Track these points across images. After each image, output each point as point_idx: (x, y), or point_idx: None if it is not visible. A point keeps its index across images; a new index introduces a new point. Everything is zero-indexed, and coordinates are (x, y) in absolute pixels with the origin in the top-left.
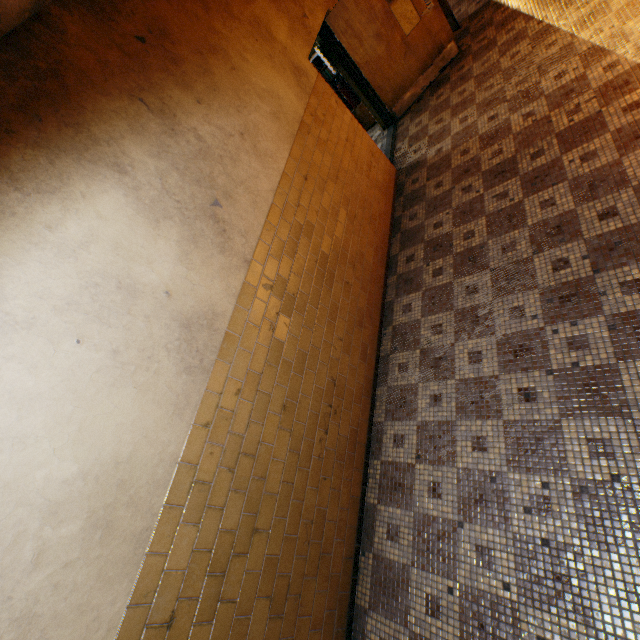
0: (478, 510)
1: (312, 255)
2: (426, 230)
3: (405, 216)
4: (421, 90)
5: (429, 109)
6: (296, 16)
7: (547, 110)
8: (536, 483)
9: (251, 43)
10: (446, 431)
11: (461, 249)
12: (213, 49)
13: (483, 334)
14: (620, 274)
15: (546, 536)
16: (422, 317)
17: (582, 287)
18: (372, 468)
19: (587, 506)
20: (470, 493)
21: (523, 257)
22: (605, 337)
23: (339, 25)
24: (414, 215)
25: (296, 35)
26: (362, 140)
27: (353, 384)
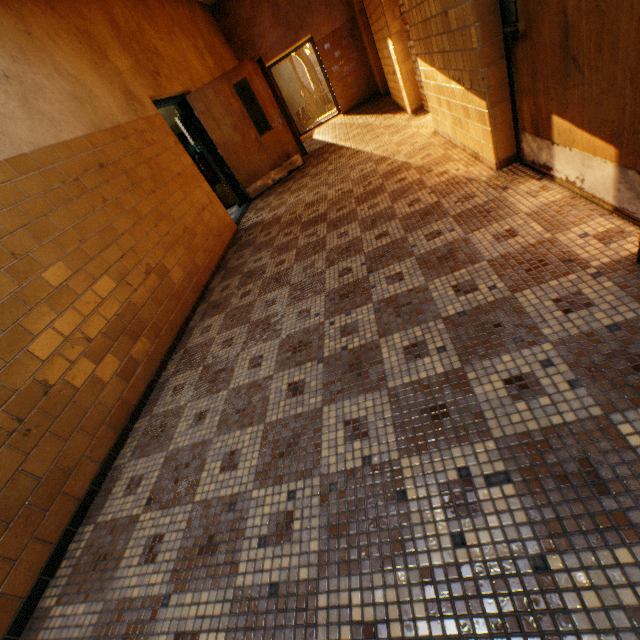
0: (200, 564)
1: (76, 232)
2: (248, 265)
3: (234, 258)
4: (273, 182)
5: (276, 193)
6: (147, 67)
7: (352, 186)
8: (282, 495)
9: (71, 39)
10: (198, 454)
11: (271, 274)
12: (3, 2)
13: (270, 338)
14: (387, 271)
15: (278, 578)
16: (218, 334)
17: (359, 285)
18: (78, 540)
19: (334, 510)
20: (198, 538)
21: (319, 271)
22: (372, 319)
23: (199, 105)
24: (242, 256)
25: (141, 76)
26: (201, 185)
27: (90, 403)
